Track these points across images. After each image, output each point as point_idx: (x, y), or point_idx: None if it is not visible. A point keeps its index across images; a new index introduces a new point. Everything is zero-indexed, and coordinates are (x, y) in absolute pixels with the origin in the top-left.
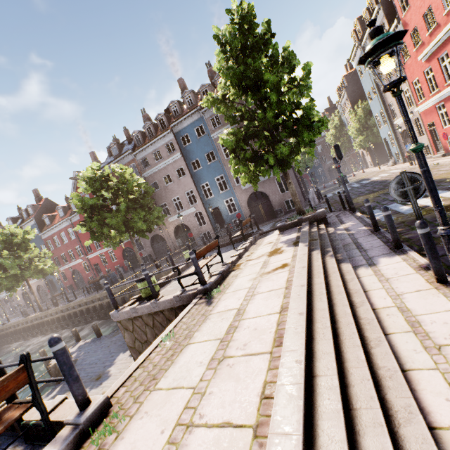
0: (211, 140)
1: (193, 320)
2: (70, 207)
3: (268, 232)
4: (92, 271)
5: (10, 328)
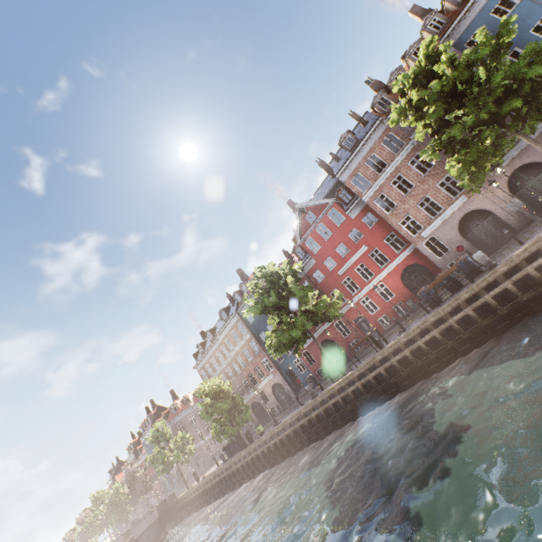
0: (534, 2)
1: None
2: (293, 261)
3: None
4: (353, 332)
5: (297, 420)
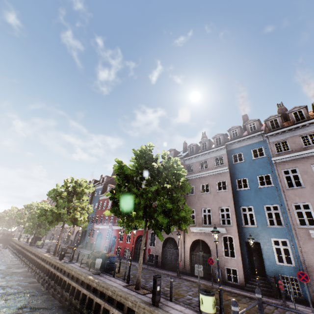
0: (270, 163)
1: None
2: None
3: None
4: (109, 241)
5: (34, 253)
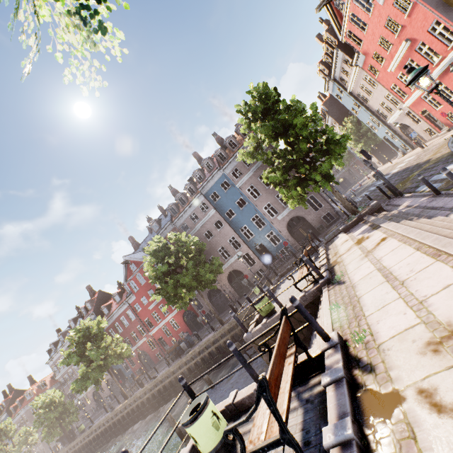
0: (237, 189)
1: (342, 293)
2: (124, 291)
3: (332, 239)
4: (158, 347)
5: (99, 427)
